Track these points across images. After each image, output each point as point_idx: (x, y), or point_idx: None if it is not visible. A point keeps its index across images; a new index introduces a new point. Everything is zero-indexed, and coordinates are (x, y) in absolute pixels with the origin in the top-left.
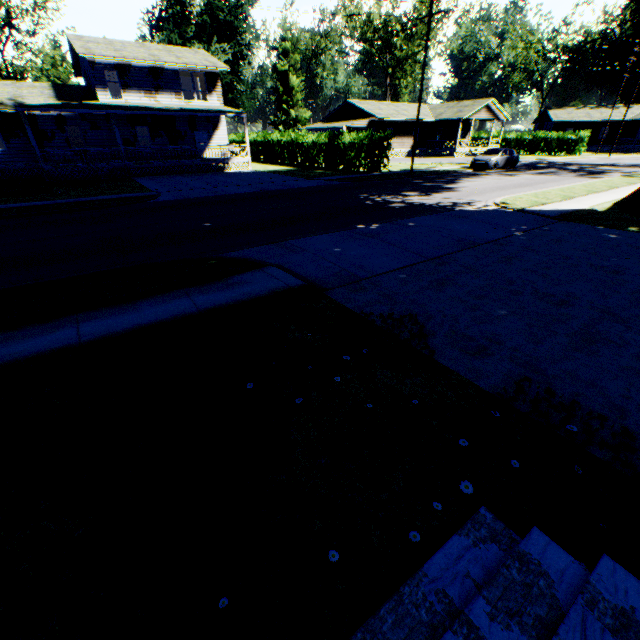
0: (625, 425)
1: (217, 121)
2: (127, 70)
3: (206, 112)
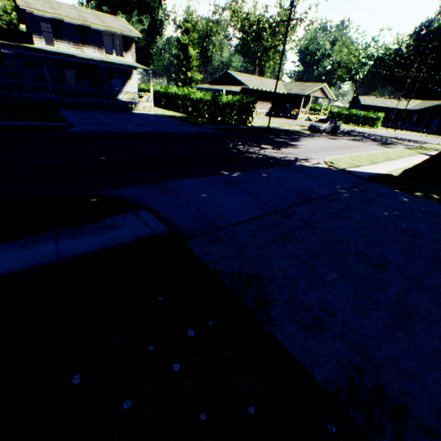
0: None
1: (130, 73)
2: (60, 24)
3: (121, 65)
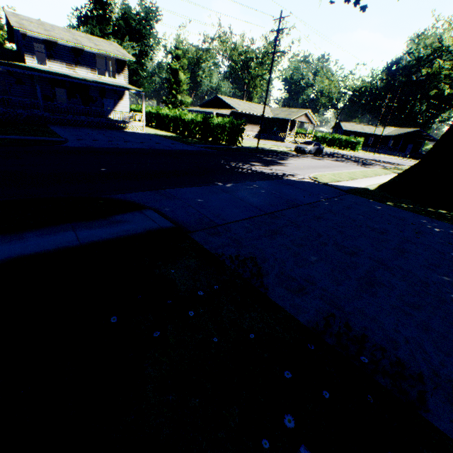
0: (397, 355)
1: (122, 94)
2: (53, 46)
3: (114, 86)
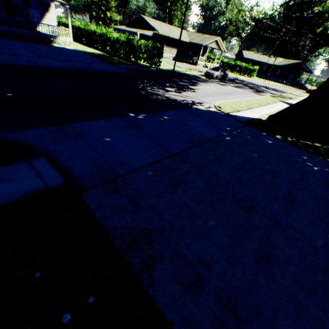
0: None
1: (48, 5)
2: None
3: None
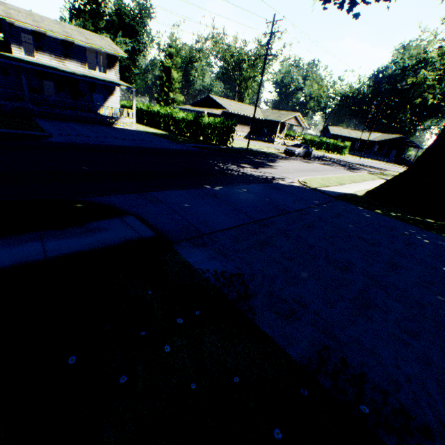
0: (400, 399)
1: (113, 89)
2: (42, 37)
3: (104, 81)
